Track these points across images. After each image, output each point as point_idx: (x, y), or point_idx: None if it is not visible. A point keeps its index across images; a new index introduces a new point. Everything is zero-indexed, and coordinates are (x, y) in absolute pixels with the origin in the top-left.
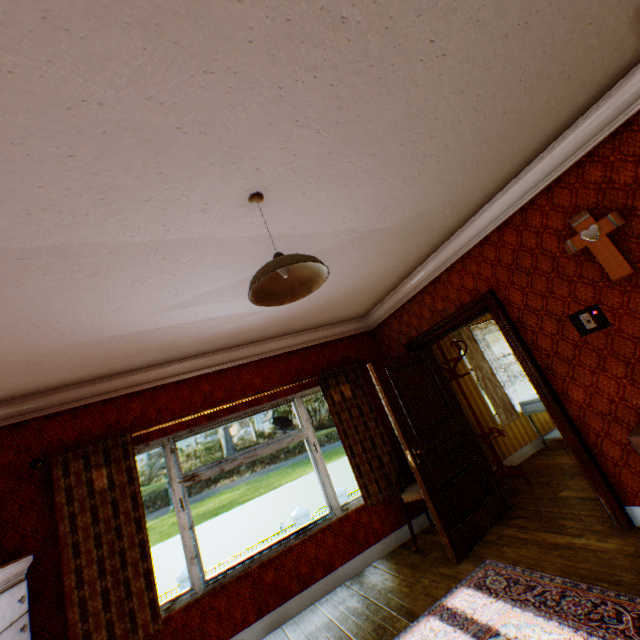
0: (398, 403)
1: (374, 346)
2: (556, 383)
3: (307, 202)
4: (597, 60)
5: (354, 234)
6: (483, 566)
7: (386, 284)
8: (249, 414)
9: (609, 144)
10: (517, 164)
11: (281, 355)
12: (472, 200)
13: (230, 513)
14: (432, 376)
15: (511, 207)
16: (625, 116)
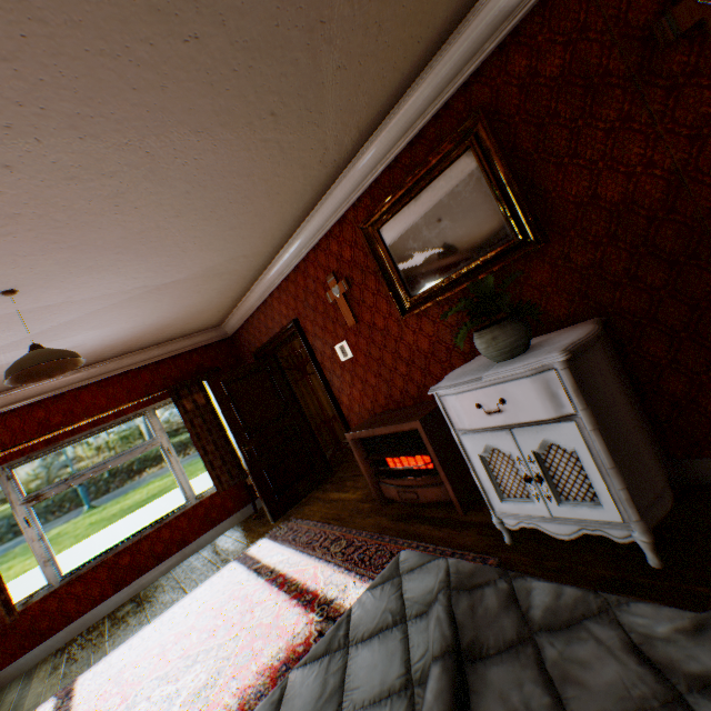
0: (233, 412)
1: (233, 352)
2: (336, 392)
3: (72, 284)
4: (296, 183)
5: (148, 288)
6: (286, 522)
7: (224, 304)
8: (97, 432)
9: (339, 228)
10: (287, 229)
11: (129, 372)
12: (263, 251)
13: (154, 504)
14: (273, 382)
15: (297, 257)
16: (341, 212)
